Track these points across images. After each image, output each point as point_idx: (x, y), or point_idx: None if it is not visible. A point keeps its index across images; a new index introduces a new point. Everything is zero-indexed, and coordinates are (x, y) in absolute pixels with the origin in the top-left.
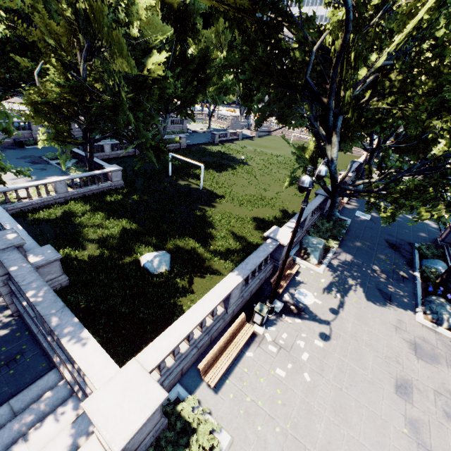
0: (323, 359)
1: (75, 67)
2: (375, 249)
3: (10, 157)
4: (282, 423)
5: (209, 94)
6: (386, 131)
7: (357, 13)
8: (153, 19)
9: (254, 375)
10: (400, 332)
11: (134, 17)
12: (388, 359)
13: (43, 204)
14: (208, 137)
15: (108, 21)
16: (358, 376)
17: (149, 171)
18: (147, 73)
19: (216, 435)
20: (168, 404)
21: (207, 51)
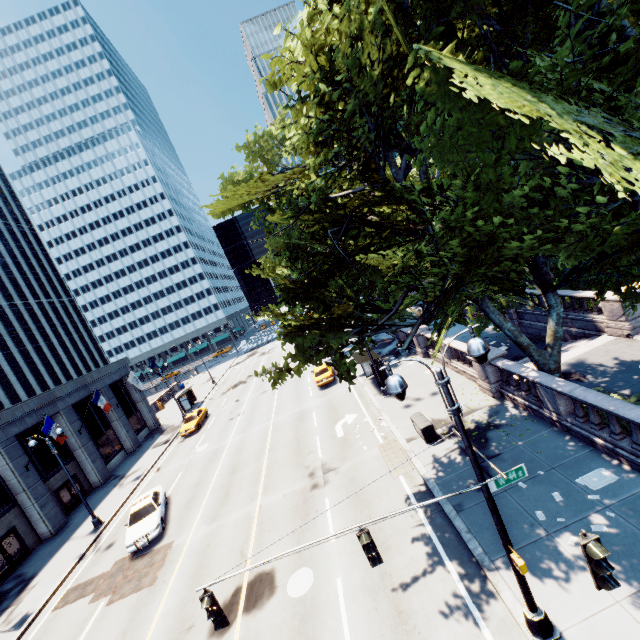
0: None
1: None
2: None
3: None
4: None
5: None
6: None
7: None
8: None
9: None
10: None
11: None
12: None
13: None
14: None
15: None
16: None
17: None
18: None
19: None
20: None
21: None
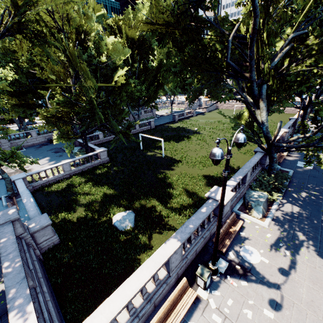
0: None
1: (69, 89)
2: (322, 198)
3: (43, 150)
4: None
5: (169, 89)
6: (312, 89)
7: (263, 0)
8: (116, 48)
9: None
10: None
11: (104, 50)
12: None
13: (55, 180)
14: (170, 118)
15: (86, 56)
16: None
17: (128, 148)
18: (114, 83)
19: None
20: None
21: (161, 61)
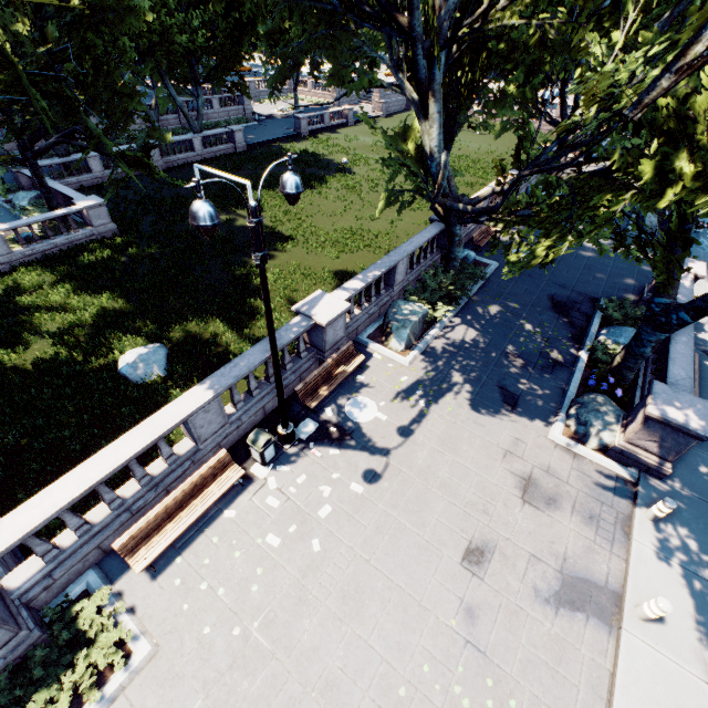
0: (354, 515)
1: None
2: (523, 315)
3: None
4: (249, 620)
5: None
6: (536, 79)
7: None
8: None
9: (226, 547)
10: (510, 461)
11: None
12: (470, 508)
13: None
14: (290, 126)
15: None
16: (405, 539)
17: (170, 201)
18: None
19: (131, 645)
20: (62, 603)
21: None
